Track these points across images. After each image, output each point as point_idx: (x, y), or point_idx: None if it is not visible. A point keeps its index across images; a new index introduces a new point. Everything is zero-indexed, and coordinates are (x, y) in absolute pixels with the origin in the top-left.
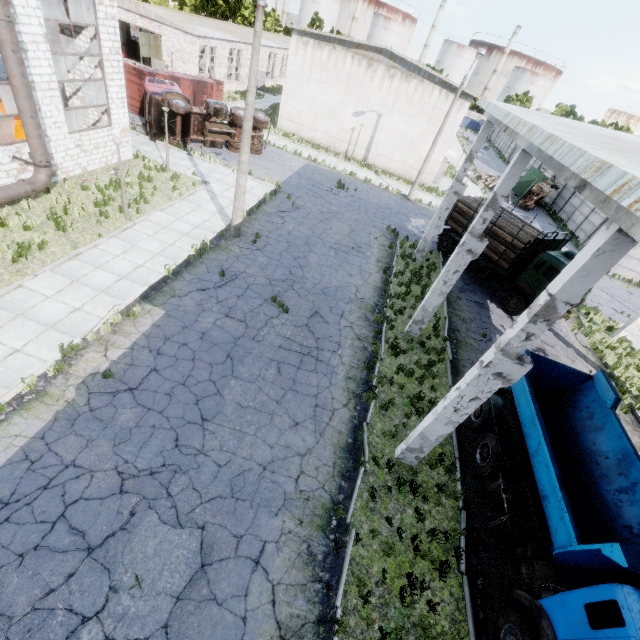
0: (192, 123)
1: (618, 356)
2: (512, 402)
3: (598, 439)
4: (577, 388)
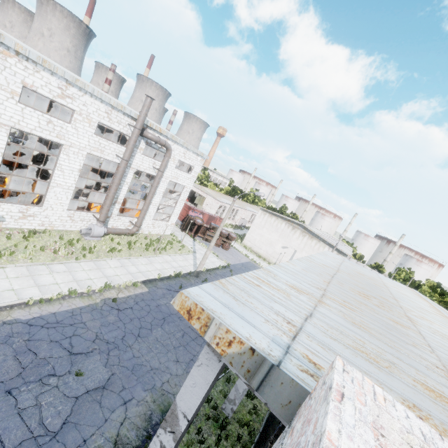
0: (201, 229)
1: None
2: None
3: None
4: None
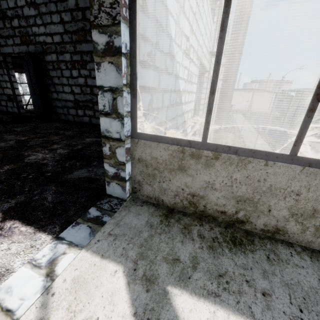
0: None
1: None
2: None
3: None
4: None
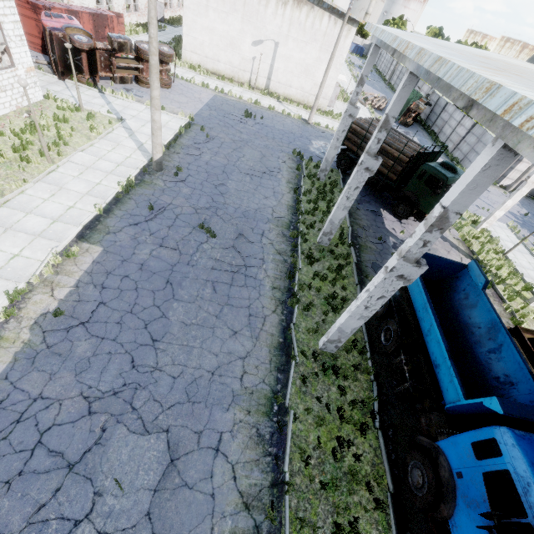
0: (98, 59)
1: (481, 244)
2: (407, 292)
3: (473, 314)
4: (455, 275)
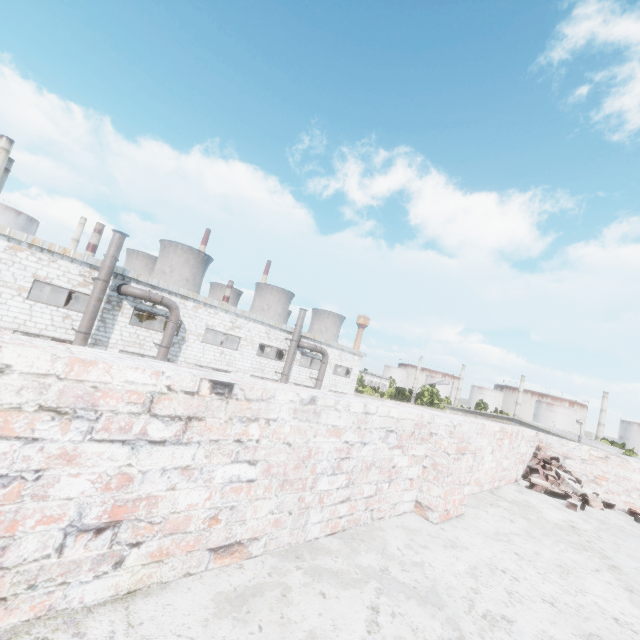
0: None
1: None
2: None
3: None
4: None
